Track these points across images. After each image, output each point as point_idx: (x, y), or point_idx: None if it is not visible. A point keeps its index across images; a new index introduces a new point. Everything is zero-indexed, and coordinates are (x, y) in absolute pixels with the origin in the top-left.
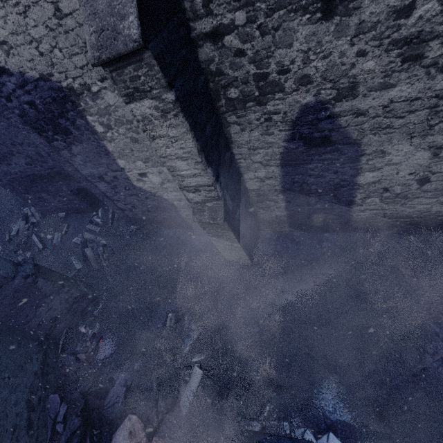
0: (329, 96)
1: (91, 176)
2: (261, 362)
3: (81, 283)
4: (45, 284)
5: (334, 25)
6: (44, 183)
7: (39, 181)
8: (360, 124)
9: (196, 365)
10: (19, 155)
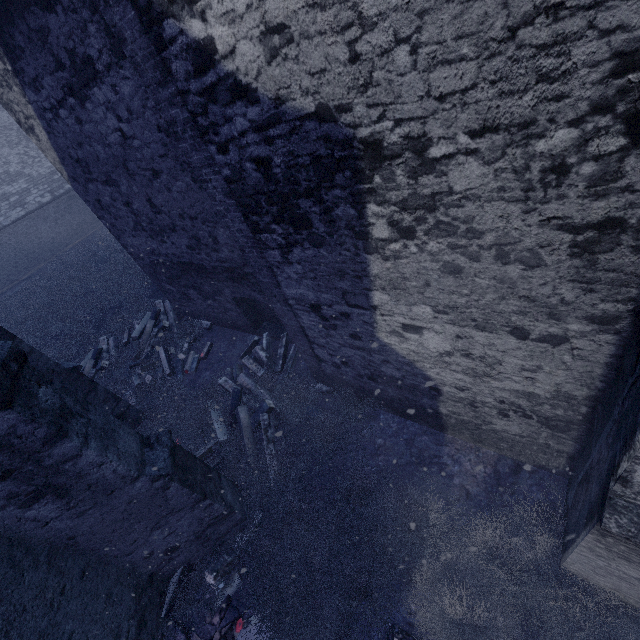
0: None
1: (298, 299)
2: None
3: (226, 481)
4: (178, 492)
5: None
6: (200, 277)
7: (193, 273)
8: None
9: None
10: (183, 233)
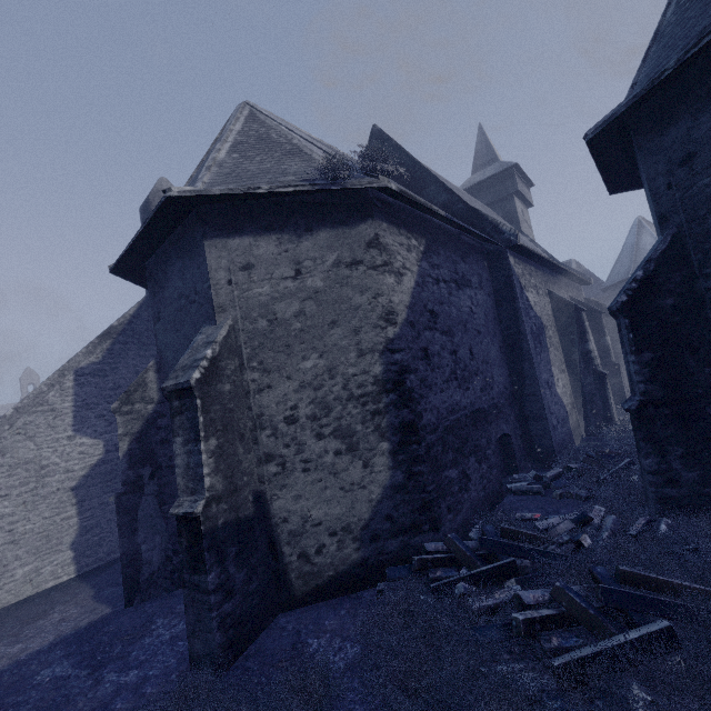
0: None
1: (544, 381)
2: None
3: None
4: None
5: None
6: (481, 426)
7: (478, 424)
8: None
9: None
10: (480, 376)
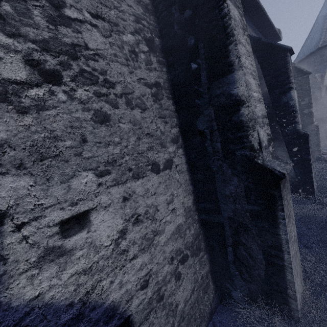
0: None
1: None
2: None
3: None
4: None
5: None
6: None
7: None
8: None
9: None
10: None
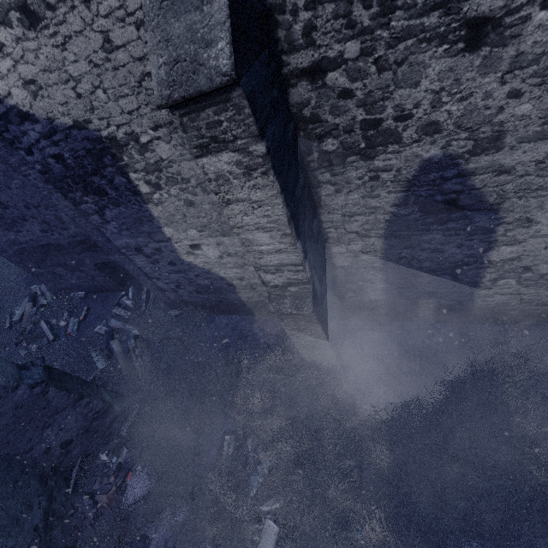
0: (463, 149)
1: (126, 247)
2: (366, 516)
3: (104, 390)
4: (57, 395)
5: (481, 58)
6: (62, 254)
7: (55, 252)
8: (502, 184)
9: (268, 516)
10: (33, 220)
